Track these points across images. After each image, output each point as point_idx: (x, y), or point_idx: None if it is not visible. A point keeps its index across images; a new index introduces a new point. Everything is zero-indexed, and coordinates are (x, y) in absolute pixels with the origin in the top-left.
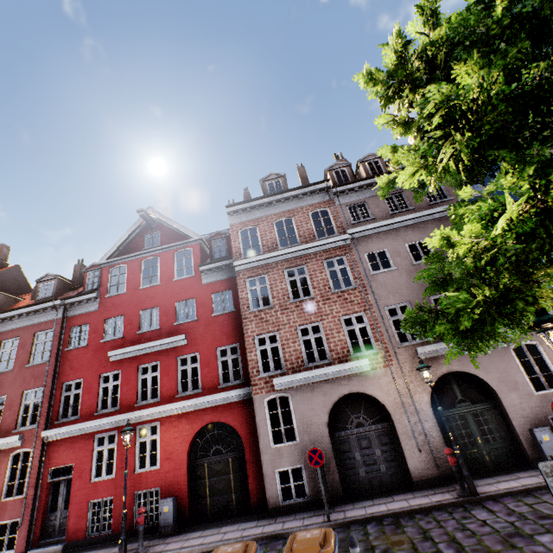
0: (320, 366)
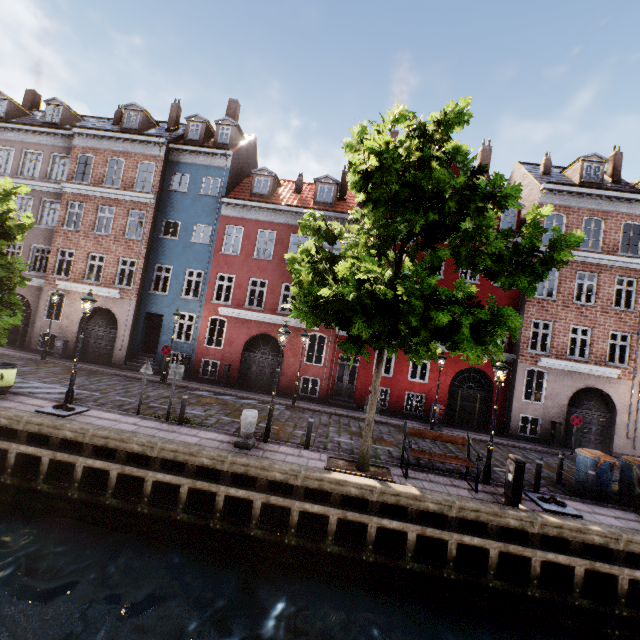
0: (578, 361)
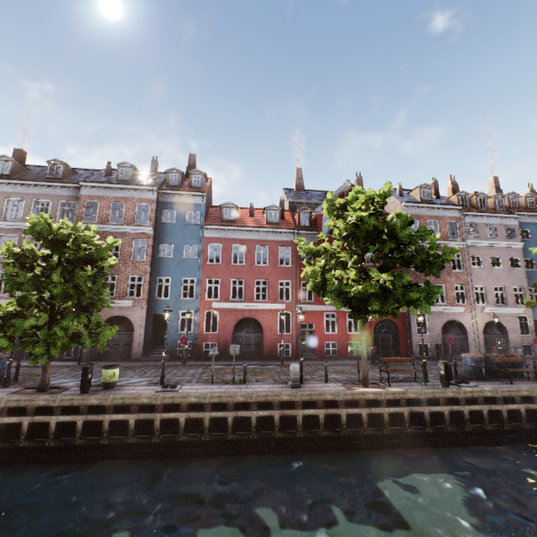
0: (441, 305)
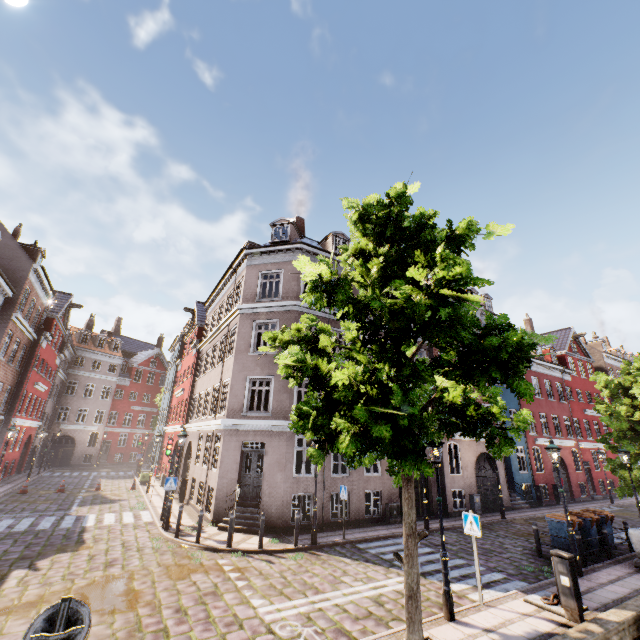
0: None
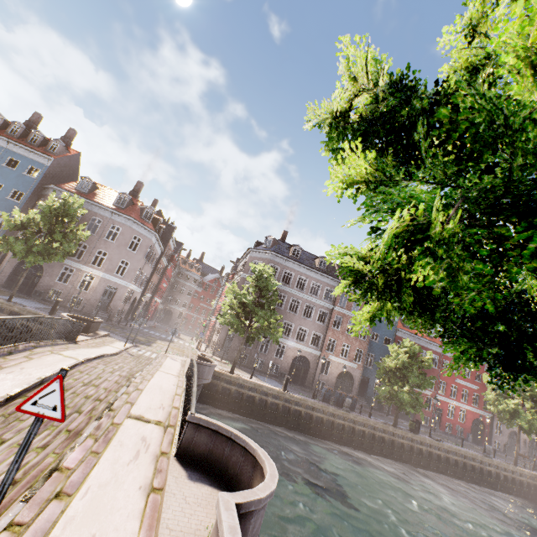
0: None
